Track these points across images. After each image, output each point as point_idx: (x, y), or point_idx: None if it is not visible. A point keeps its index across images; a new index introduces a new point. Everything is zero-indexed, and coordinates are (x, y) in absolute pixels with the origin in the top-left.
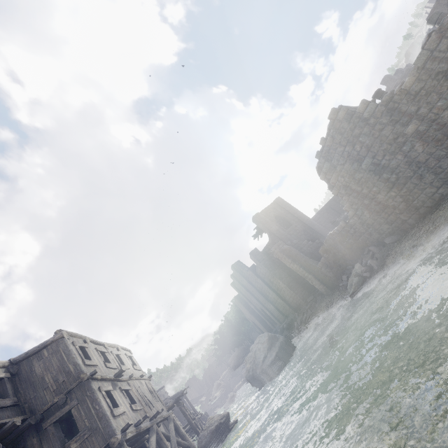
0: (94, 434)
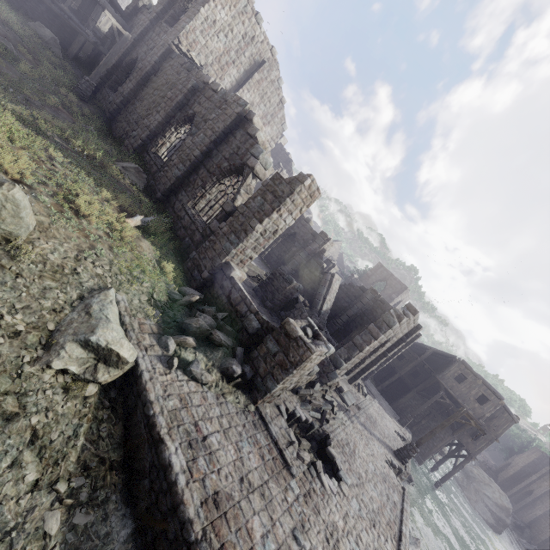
0: (474, 447)
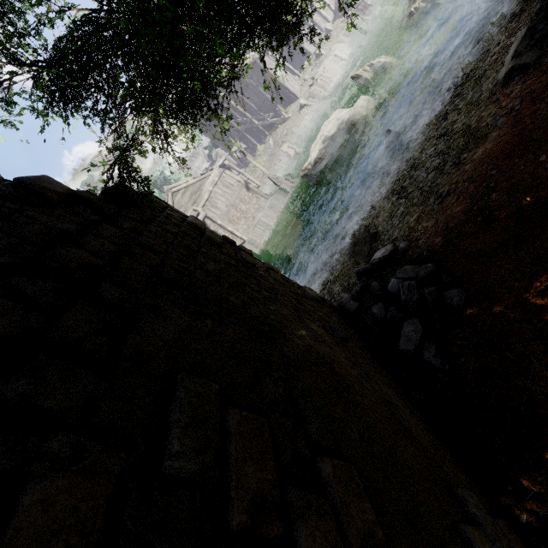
0: None
